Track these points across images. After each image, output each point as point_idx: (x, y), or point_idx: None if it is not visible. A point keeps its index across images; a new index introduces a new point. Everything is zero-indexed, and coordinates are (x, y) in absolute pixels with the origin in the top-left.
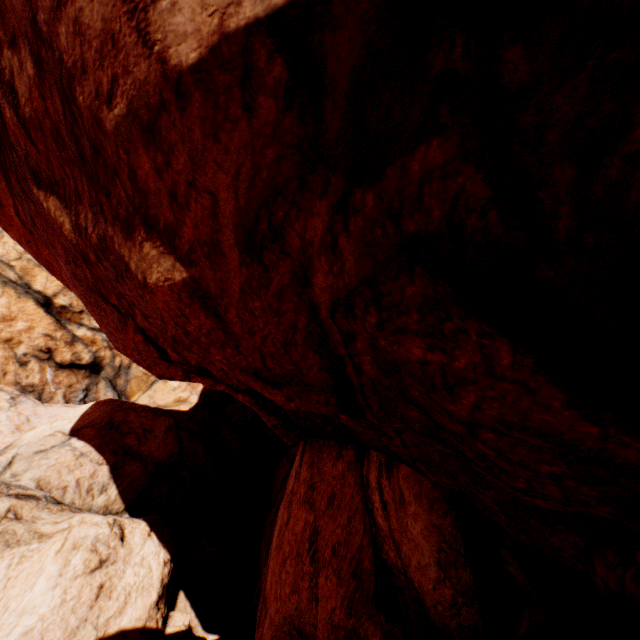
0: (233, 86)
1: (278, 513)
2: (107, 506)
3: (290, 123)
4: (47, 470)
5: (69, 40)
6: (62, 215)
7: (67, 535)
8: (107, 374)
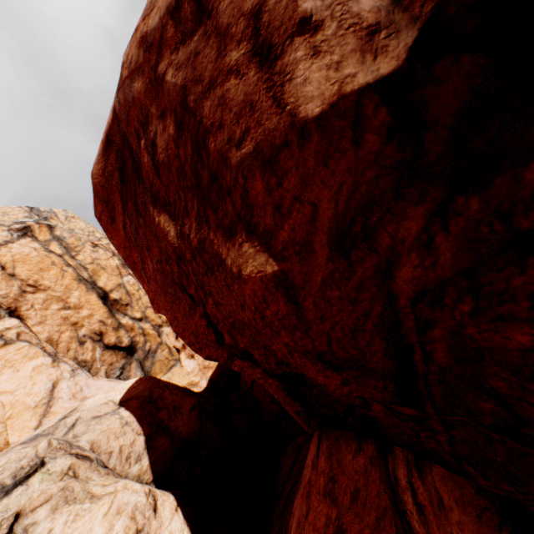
0: (345, 128)
1: (294, 504)
2: (139, 475)
3: (390, 151)
4: (99, 434)
5: (211, 109)
6: (169, 226)
7: (113, 499)
8: (138, 356)
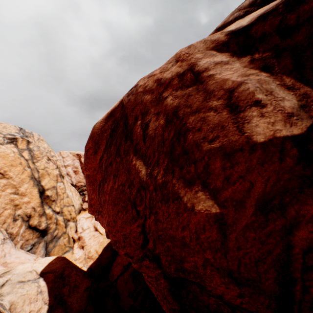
0: (276, 151)
1: None
2: None
3: (298, 168)
4: (19, 297)
5: (194, 121)
6: (142, 167)
7: None
8: (47, 238)
